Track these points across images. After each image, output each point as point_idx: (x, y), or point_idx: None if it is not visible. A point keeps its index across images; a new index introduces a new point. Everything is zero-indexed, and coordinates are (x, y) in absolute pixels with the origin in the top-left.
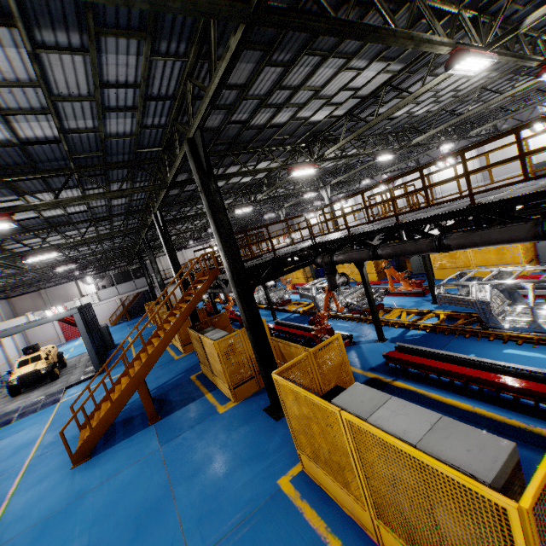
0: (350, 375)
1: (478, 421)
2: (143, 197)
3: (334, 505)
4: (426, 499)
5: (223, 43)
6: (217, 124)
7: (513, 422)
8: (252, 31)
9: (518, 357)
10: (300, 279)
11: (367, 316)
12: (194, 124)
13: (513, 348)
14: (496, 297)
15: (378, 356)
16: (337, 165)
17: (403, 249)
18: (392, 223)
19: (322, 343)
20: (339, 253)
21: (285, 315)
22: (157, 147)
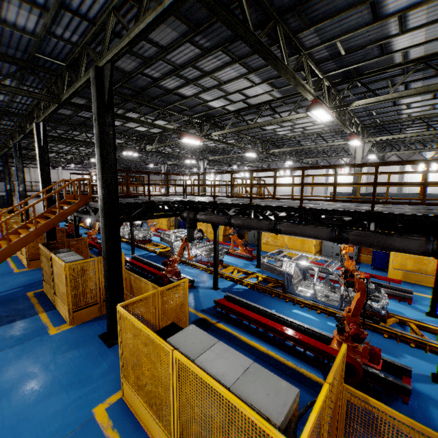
0: (186, 315)
1: (268, 360)
2: (29, 103)
3: (143, 433)
4: (227, 434)
5: (158, 0)
6: (129, 69)
7: (289, 363)
8: (188, 1)
9: (300, 316)
10: (164, 225)
11: (209, 267)
12: (107, 55)
13: (298, 309)
14: (296, 272)
15: (210, 300)
16: (217, 147)
17: (249, 224)
18: (247, 202)
19: (171, 284)
20: (202, 213)
21: (143, 252)
22: (60, 60)
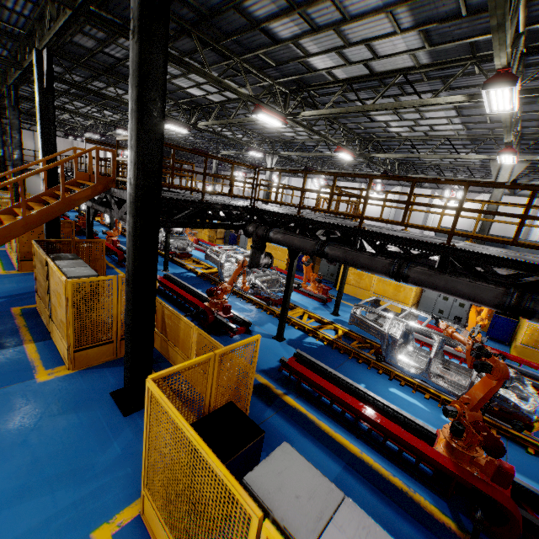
0: (249, 388)
1: (365, 472)
2: (28, 15)
3: None
4: None
5: None
6: None
7: (397, 482)
8: None
9: (401, 400)
10: (208, 236)
11: (270, 306)
12: None
13: (397, 388)
14: None
15: (273, 356)
16: (294, 139)
17: (355, 258)
18: (348, 224)
19: (236, 344)
20: (278, 231)
21: (179, 269)
22: None
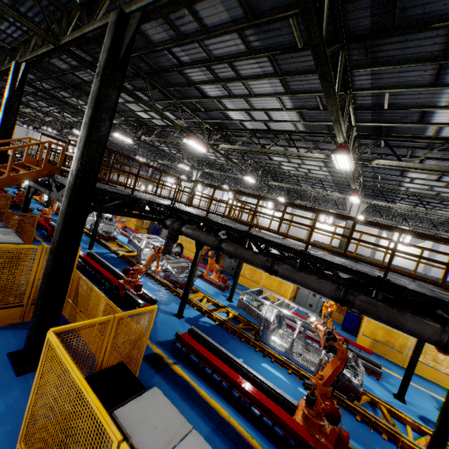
0: (141, 352)
1: (229, 433)
2: (16, 37)
3: None
4: None
5: None
6: (156, 40)
7: (254, 441)
8: None
9: (270, 374)
10: (135, 225)
11: (176, 288)
12: (140, 2)
13: (268, 364)
14: None
15: (170, 331)
16: (216, 161)
17: (243, 254)
18: (242, 228)
19: (135, 310)
20: (189, 227)
21: (103, 250)
22: None
